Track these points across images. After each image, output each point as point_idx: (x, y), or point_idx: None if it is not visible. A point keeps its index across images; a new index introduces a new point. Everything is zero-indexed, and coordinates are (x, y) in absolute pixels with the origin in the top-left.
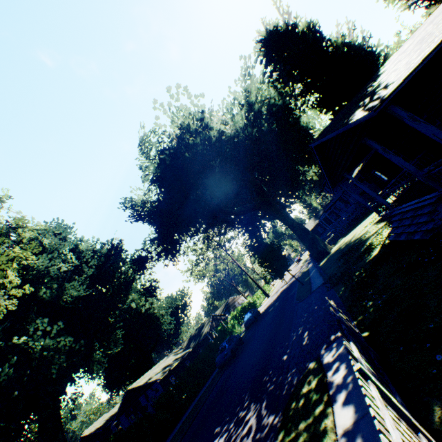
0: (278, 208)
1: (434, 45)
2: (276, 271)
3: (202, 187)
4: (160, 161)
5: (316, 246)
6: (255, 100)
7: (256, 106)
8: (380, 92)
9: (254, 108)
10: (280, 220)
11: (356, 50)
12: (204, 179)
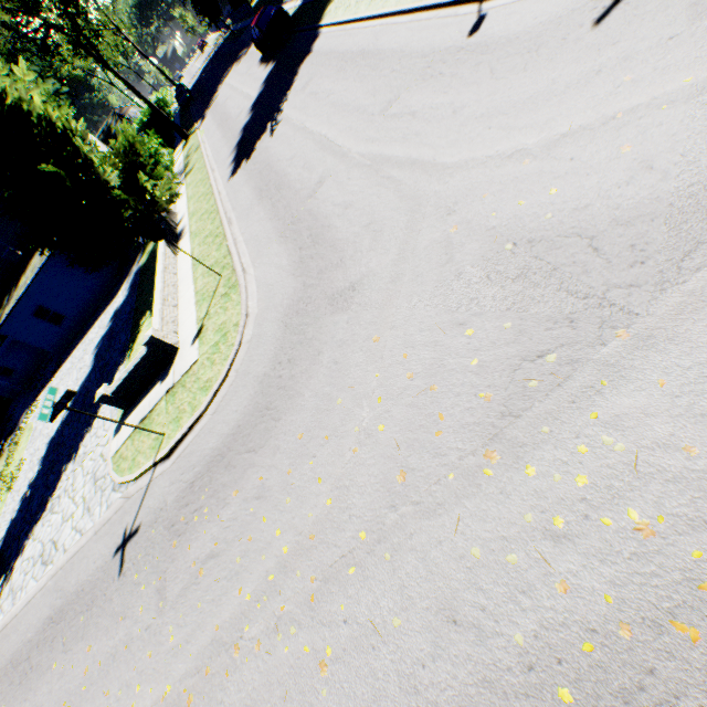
0: None
1: None
2: (212, 16)
3: None
4: None
5: None
6: None
7: None
8: None
9: None
10: None
11: None
12: None
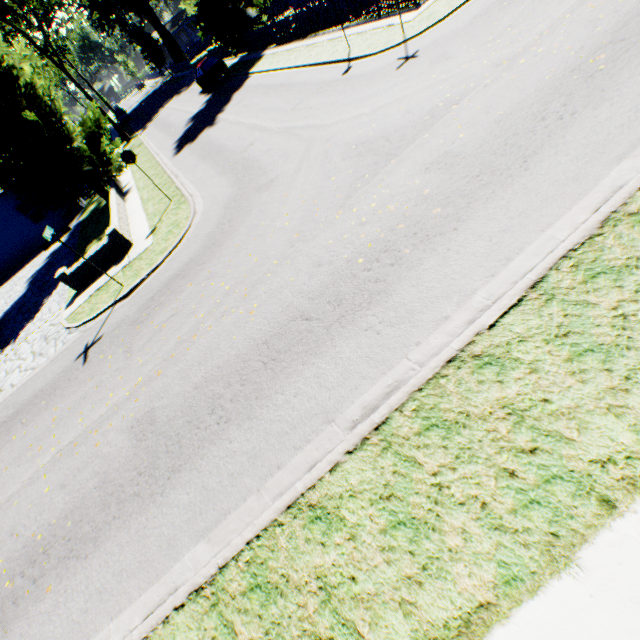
0: (145, 1)
1: None
2: (157, 62)
3: None
4: None
5: (180, 56)
6: None
7: None
8: None
9: None
10: (147, 16)
11: None
12: None
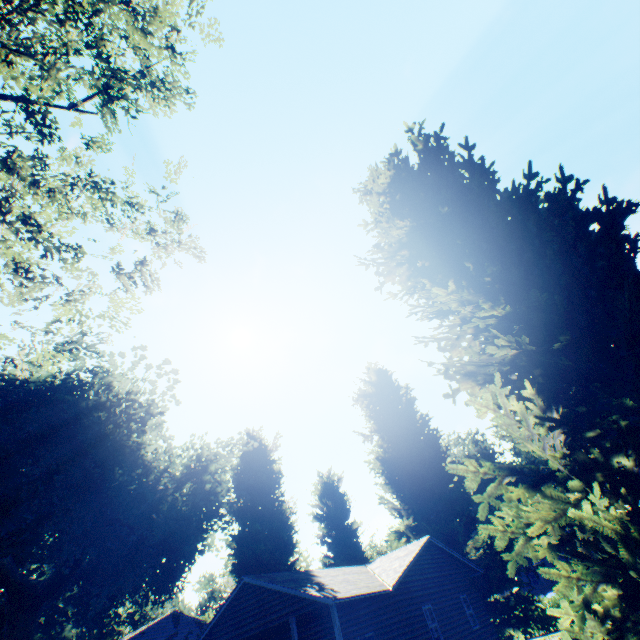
0: (35, 629)
1: (363, 591)
2: None
3: (64, 475)
4: (64, 384)
5: None
6: (214, 470)
7: (209, 476)
8: (330, 589)
9: (206, 474)
10: None
11: (291, 530)
12: (79, 470)
